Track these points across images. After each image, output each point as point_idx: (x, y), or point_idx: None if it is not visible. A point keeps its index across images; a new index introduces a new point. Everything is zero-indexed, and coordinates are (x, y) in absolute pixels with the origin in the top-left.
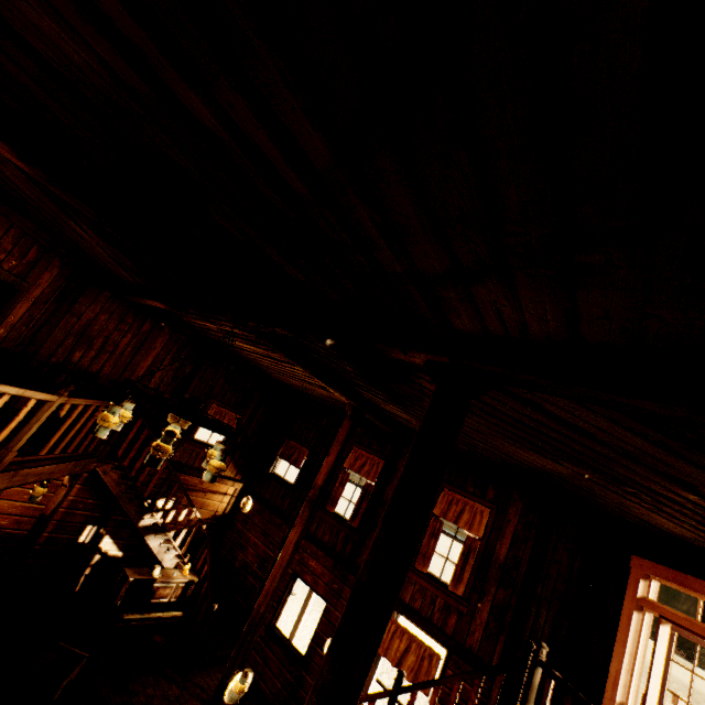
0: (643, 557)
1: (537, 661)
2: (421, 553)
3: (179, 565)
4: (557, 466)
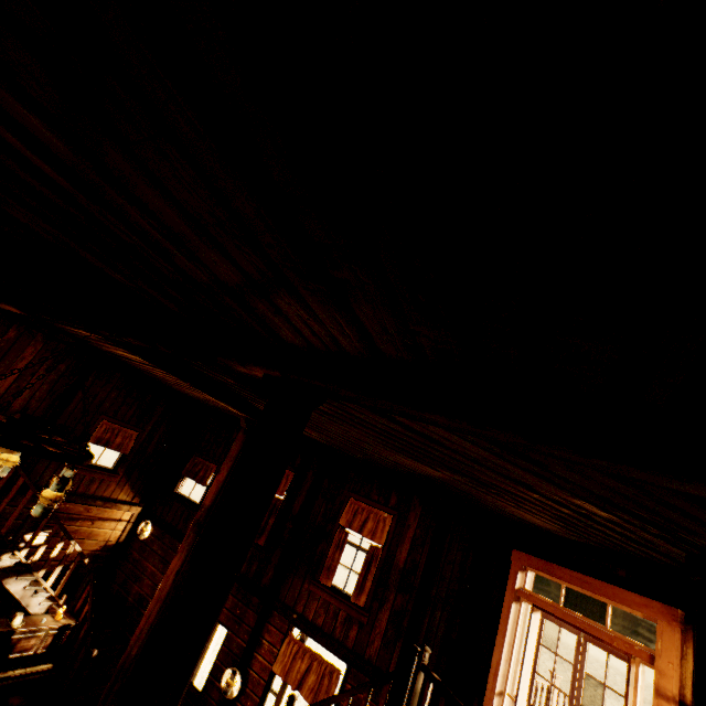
0: (522, 551)
1: (419, 665)
2: (326, 566)
3: (51, 609)
4: (436, 472)
